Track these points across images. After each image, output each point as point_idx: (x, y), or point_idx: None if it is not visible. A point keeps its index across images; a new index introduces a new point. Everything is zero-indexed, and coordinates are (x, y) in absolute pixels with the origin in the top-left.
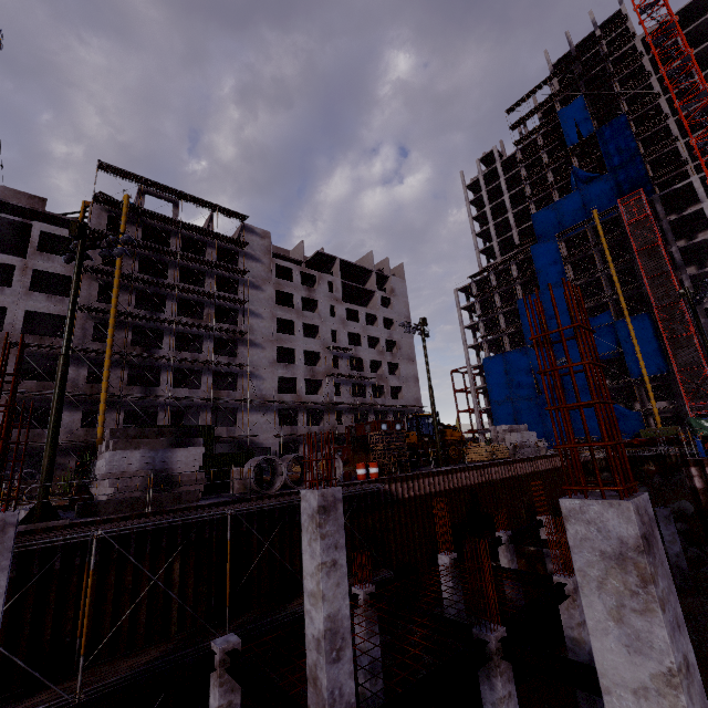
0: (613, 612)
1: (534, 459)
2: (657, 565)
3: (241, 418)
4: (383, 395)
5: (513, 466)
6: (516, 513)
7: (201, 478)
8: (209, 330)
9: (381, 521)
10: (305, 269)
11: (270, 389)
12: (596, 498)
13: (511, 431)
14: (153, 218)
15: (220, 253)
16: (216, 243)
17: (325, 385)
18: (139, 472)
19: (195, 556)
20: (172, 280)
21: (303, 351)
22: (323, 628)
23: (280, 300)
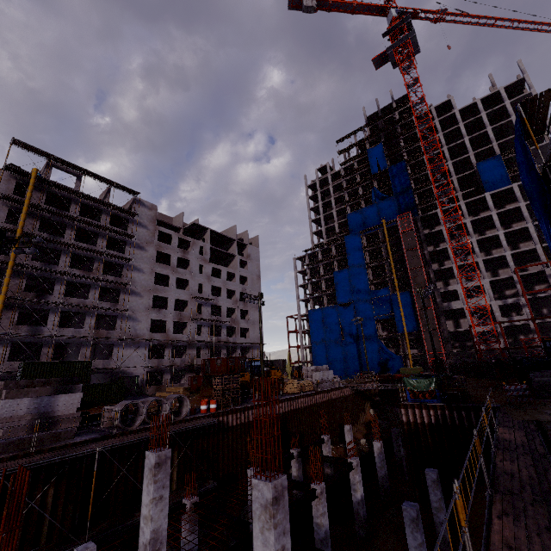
0: (261, 529)
1: (330, 391)
2: (280, 509)
3: (117, 353)
4: (234, 334)
5: (314, 397)
6: (313, 431)
7: (78, 417)
8: (97, 280)
9: (214, 444)
10: (183, 236)
11: (144, 329)
12: (264, 479)
13: (317, 371)
14: (57, 187)
15: (113, 218)
16: (110, 212)
17: (190, 326)
18: (26, 415)
19: (66, 483)
20: (68, 239)
21: (175, 298)
22: (149, 538)
23: (160, 257)
